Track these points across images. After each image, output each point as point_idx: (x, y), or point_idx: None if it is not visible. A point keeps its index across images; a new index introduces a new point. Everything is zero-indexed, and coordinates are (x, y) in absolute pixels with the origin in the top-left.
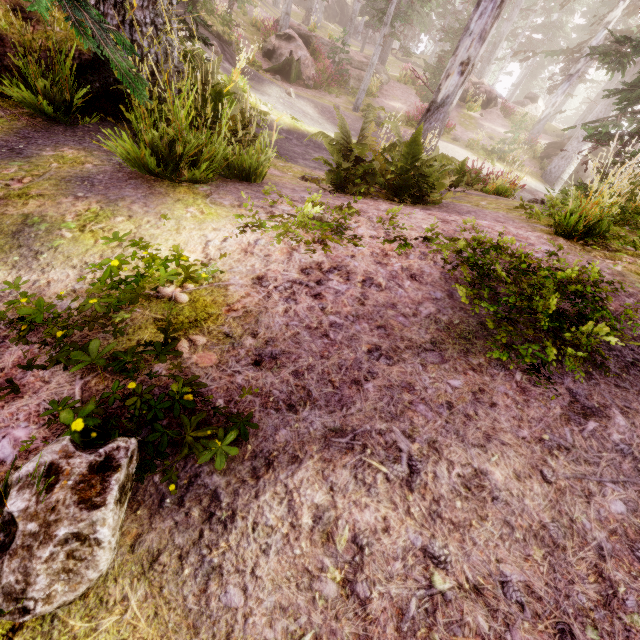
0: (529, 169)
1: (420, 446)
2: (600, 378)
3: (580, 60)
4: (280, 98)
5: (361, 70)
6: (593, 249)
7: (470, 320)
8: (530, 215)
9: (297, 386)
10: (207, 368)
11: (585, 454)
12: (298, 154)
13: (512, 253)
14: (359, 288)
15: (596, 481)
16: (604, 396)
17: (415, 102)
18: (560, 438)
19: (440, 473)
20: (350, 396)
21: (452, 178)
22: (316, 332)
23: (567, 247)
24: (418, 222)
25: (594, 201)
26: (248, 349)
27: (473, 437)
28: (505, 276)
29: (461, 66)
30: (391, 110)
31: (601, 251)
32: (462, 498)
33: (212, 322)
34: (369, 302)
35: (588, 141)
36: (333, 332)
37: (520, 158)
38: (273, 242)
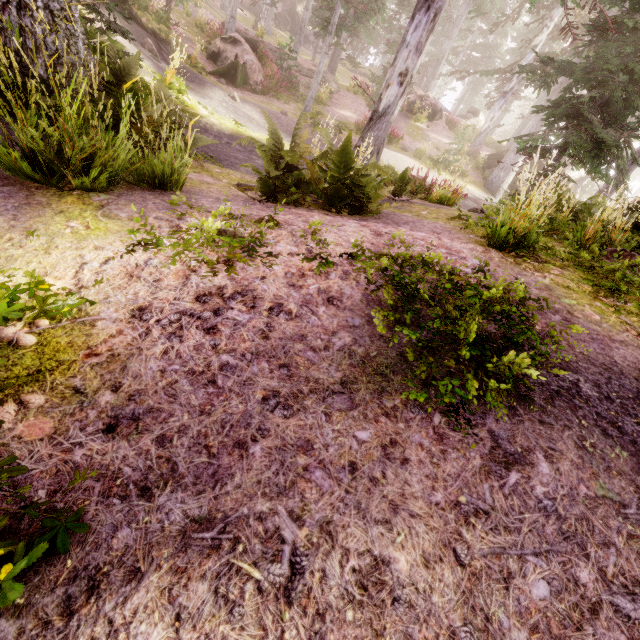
0: (473, 179)
1: (309, 532)
2: (524, 414)
3: (513, 79)
4: (223, 102)
5: (311, 78)
6: (523, 261)
7: (389, 351)
8: (465, 226)
9: (159, 458)
10: (34, 442)
11: (505, 518)
12: (240, 160)
13: (440, 270)
14: (264, 317)
15: (516, 555)
16: (528, 437)
17: (364, 112)
18: (478, 499)
19: (330, 570)
20: (229, 466)
21: (390, 188)
22: (200, 378)
23: (498, 260)
24: (347, 236)
25: (522, 213)
26: (102, 409)
27: (377, 510)
28: (428, 298)
29: (400, 77)
30: (341, 119)
31: (531, 263)
32: (355, 605)
33: (61, 373)
34: (274, 334)
35: (521, 154)
36: (223, 377)
37: (464, 168)
38: (168, 263)
